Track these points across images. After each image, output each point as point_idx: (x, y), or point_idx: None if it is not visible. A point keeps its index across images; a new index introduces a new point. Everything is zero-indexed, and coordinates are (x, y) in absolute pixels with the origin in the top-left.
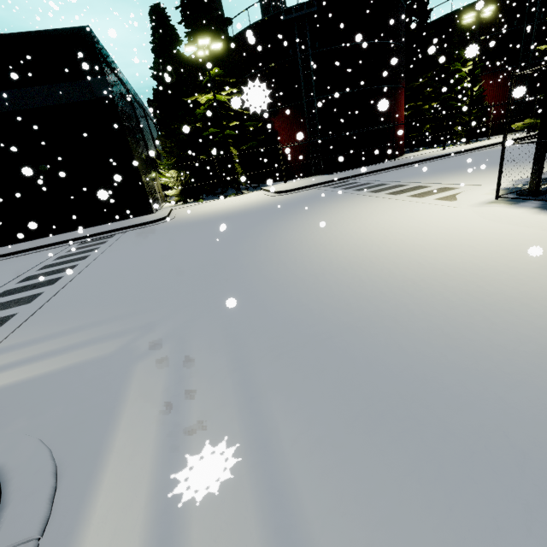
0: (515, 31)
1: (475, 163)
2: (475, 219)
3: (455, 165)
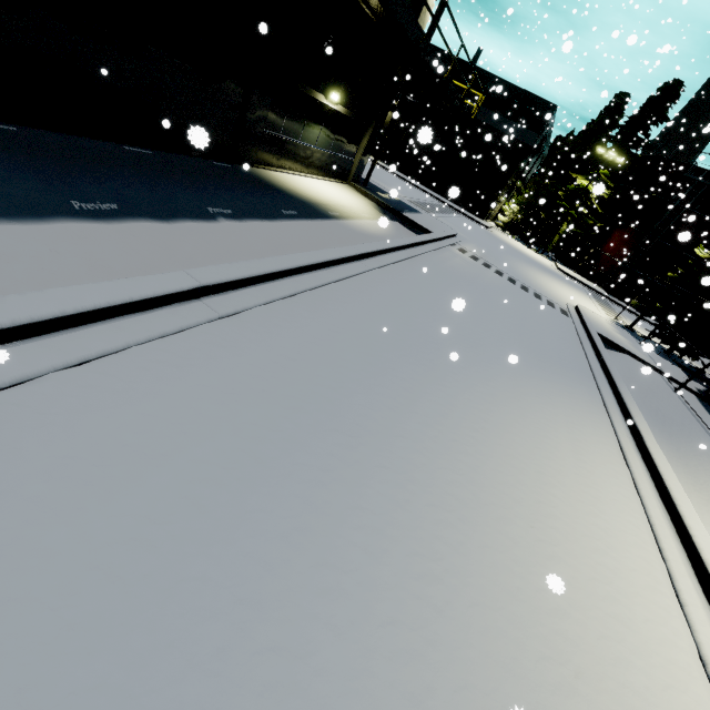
0: None
1: None
2: (592, 310)
3: None
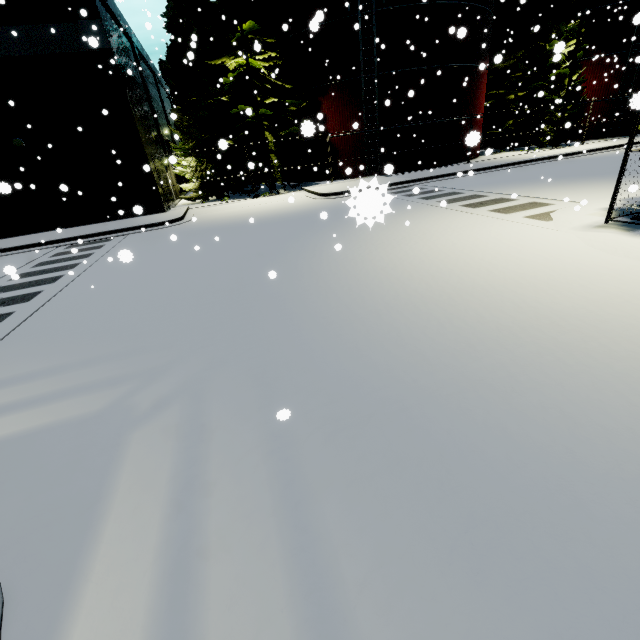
0: (632, 4)
1: (569, 173)
2: (581, 247)
3: (544, 174)
